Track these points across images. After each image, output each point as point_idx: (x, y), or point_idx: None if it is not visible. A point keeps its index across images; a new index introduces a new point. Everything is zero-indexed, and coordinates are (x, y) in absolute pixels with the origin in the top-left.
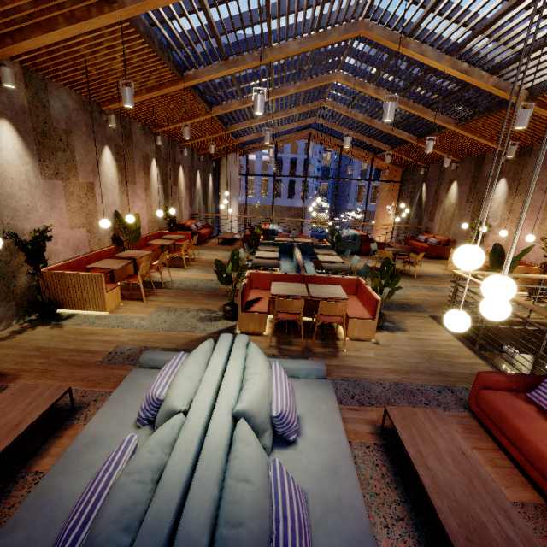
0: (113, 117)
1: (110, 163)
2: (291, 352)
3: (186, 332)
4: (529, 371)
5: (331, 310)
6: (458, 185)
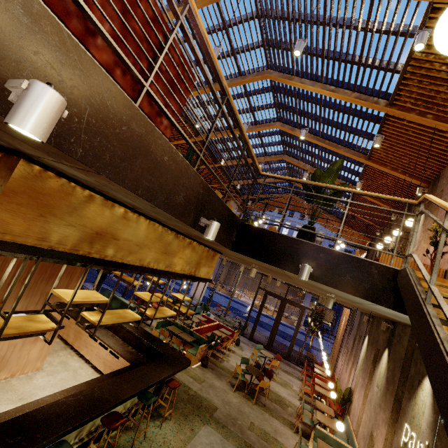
0: None
1: None
2: None
3: None
4: (428, 425)
5: None
6: None
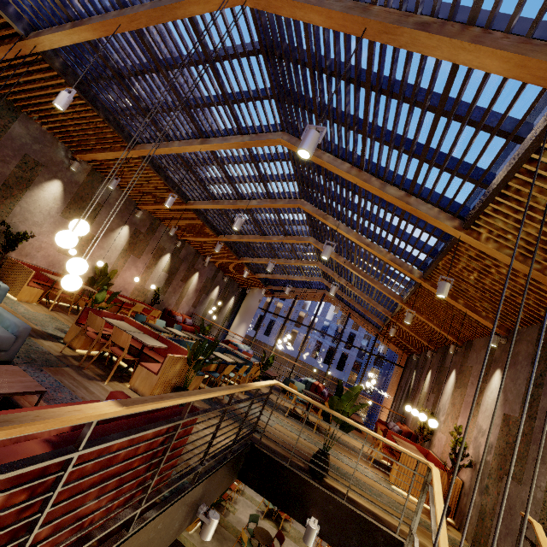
0: (141, 212)
1: (124, 235)
2: (66, 360)
3: (33, 323)
4: None
5: (118, 338)
6: (431, 373)
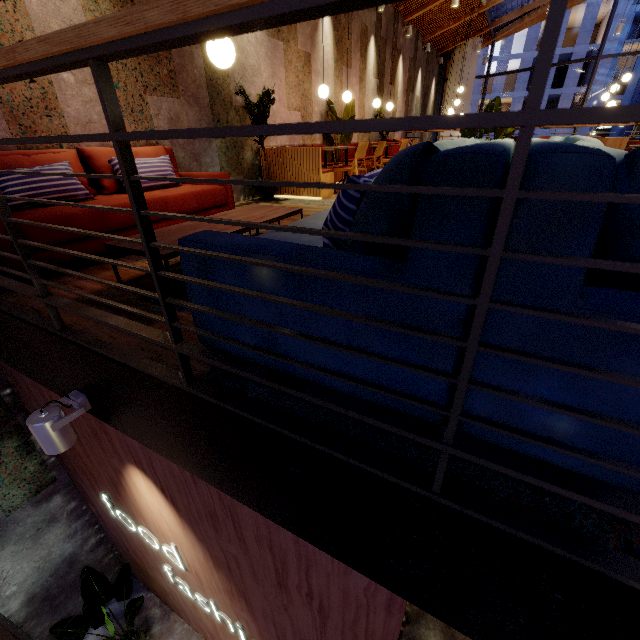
0: None
1: (328, 31)
2: None
3: None
4: None
5: None
6: None
